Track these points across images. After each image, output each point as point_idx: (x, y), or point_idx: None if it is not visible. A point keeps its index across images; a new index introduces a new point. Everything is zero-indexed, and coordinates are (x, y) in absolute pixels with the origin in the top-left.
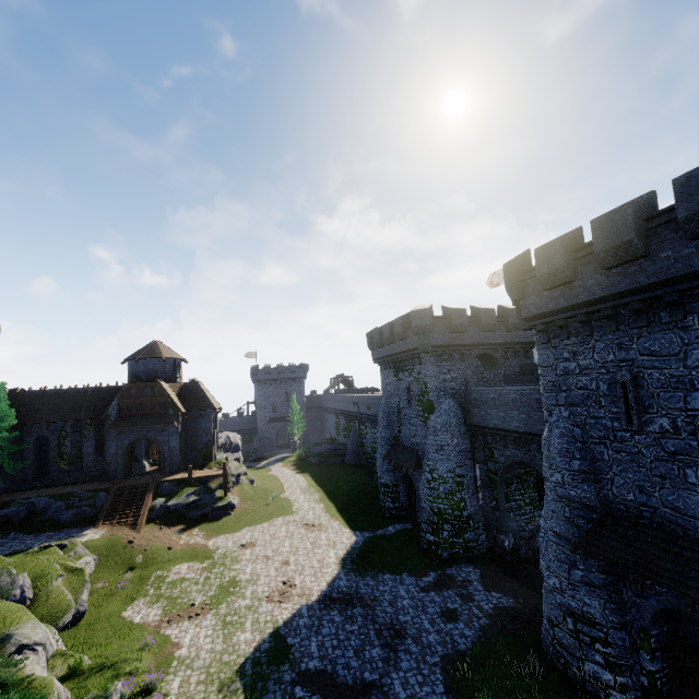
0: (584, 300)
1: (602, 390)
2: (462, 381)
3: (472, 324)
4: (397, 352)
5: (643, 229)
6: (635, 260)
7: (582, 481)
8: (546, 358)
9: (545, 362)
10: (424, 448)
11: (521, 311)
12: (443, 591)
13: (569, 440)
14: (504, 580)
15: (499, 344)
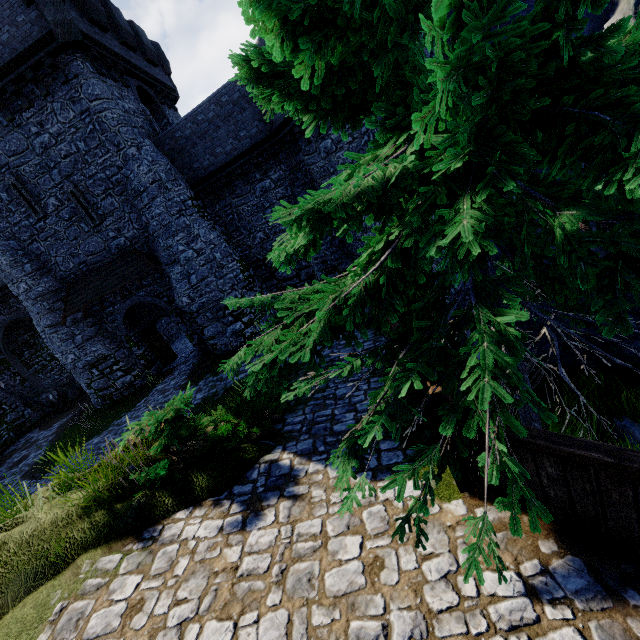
0: None
1: (6, 199)
2: None
3: None
4: None
5: None
6: None
7: (41, 276)
8: None
9: None
10: None
11: None
12: (7, 461)
13: (12, 253)
14: (61, 415)
15: None
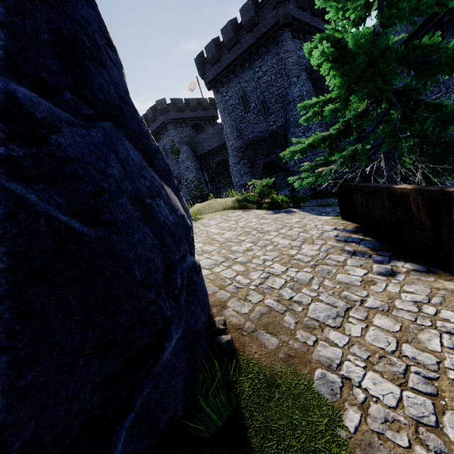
0: (225, 66)
1: (237, 102)
2: (189, 137)
3: (187, 107)
4: (152, 130)
5: (236, 32)
6: (236, 45)
7: (238, 140)
8: (219, 99)
9: (218, 101)
10: (180, 174)
11: (206, 80)
12: None
13: (232, 127)
14: None
15: (201, 117)
